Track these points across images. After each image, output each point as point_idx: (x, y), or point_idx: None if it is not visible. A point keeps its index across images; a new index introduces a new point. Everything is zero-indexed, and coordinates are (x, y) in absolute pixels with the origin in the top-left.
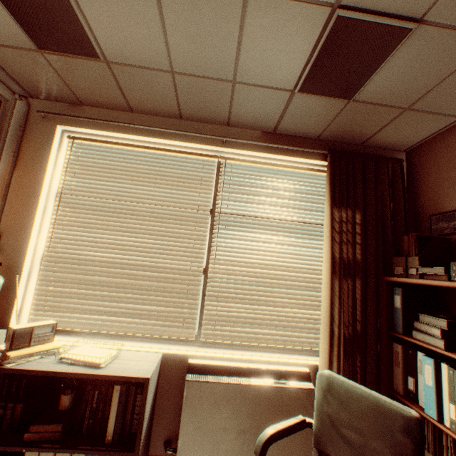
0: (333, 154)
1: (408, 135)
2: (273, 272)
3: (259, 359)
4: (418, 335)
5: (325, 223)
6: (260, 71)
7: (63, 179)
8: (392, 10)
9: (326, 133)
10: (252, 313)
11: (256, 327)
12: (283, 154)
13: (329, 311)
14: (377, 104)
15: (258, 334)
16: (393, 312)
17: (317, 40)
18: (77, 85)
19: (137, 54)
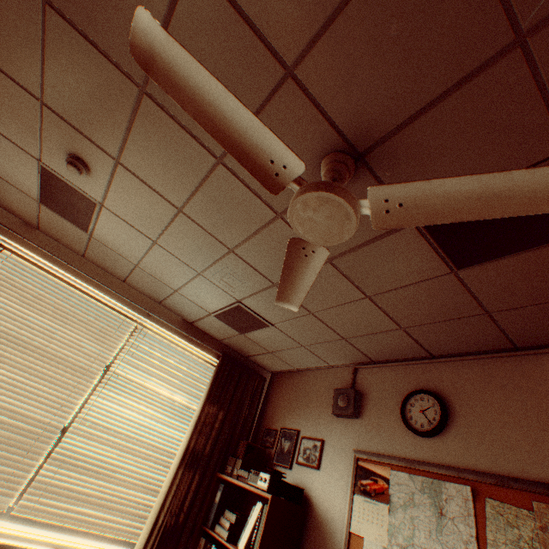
0: (225, 357)
1: (273, 364)
2: (134, 446)
3: (72, 545)
4: (218, 528)
5: (197, 412)
6: (195, 296)
7: None
8: (262, 315)
9: (226, 340)
10: (91, 487)
11: (87, 506)
12: (191, 342)
13: (165, 497)
14: (256, 342)
15: (85, 515)
16: (213, 506)
17: (229, 304)
18: (50, 224)
19: (119, 247)
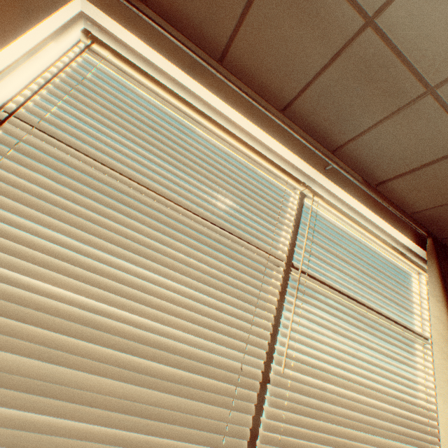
0: (432, 239)
1: None
2: (357, 396)
3: None
4: None
5: (440, 332)
6: None
7: (33, 90)
8: None
9: (429, 212)
10: None
11: None
12: (381, 217)
13: None
14: None
15: None
16: None
17: None
18: None
19: None
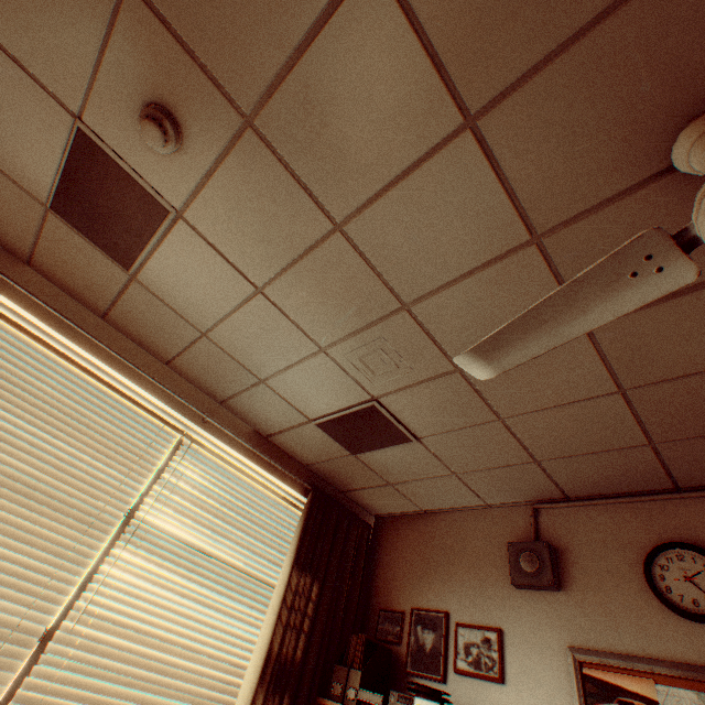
0: (317, 492)
1: (384, 503)
2: (171, 658)
3: None
4: None
5: (279, 587)
6: (294, 391)
7: None
8: (406, 423)
9: (318, 465)
10: None
11: None
12: (265, 468)
13: None
14: (372, 468)
15: None
16: None
17: (352, 405)
18: (55, 253)
19: (182, 300)
